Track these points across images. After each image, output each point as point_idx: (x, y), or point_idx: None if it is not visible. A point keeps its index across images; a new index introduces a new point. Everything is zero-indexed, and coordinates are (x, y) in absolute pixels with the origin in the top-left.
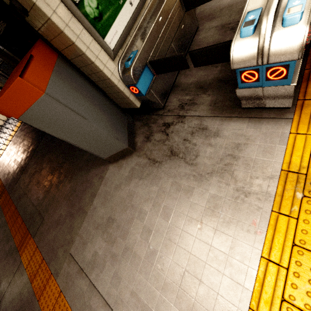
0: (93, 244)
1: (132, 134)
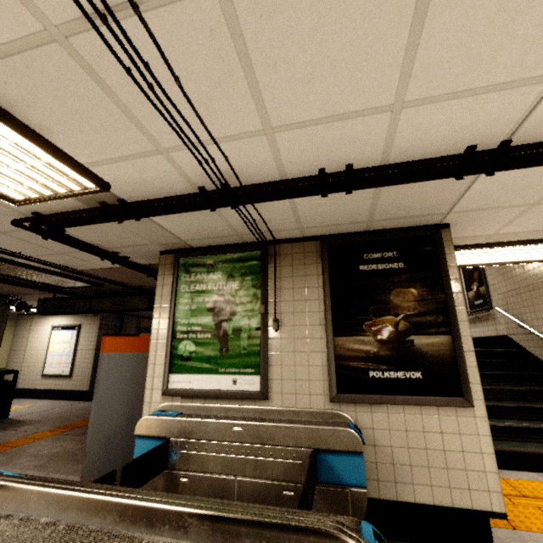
0: None
1: None
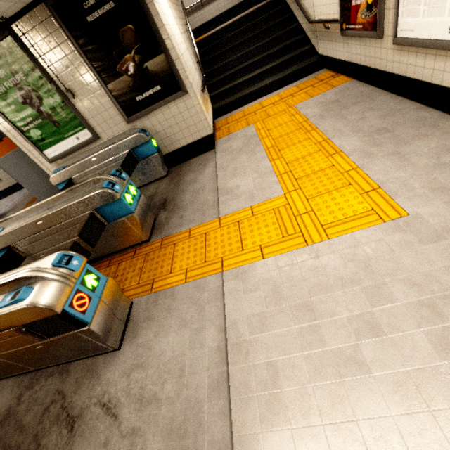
0: None
1: None
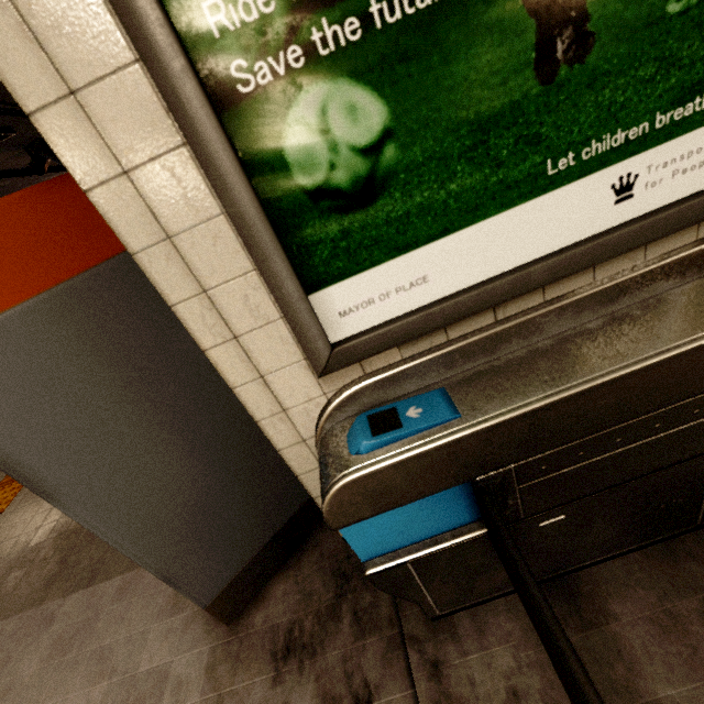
0: None
1: (285, 554)
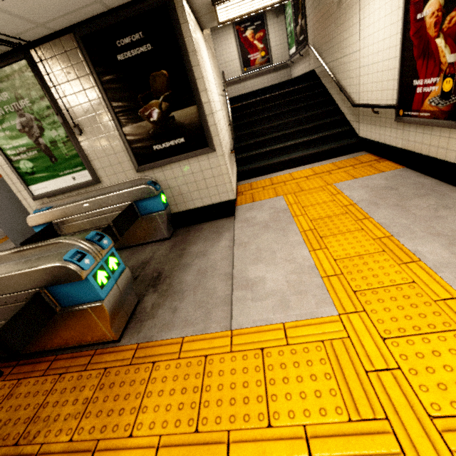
0: None
1: None
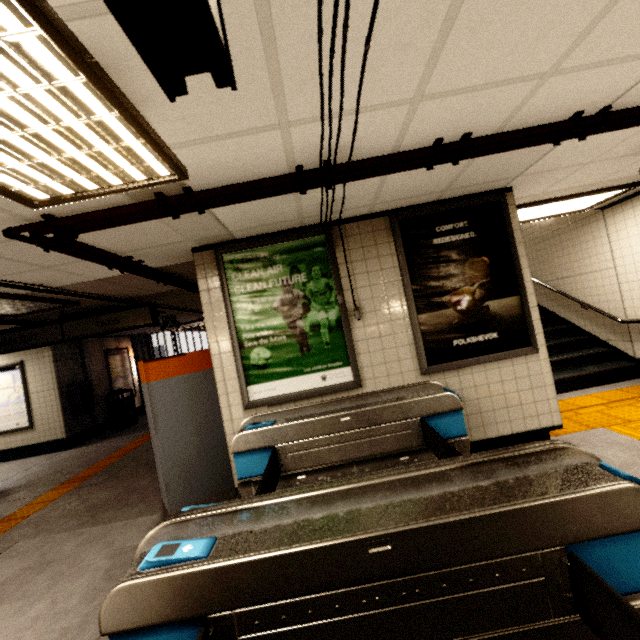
0: (14, 563)
1: None
